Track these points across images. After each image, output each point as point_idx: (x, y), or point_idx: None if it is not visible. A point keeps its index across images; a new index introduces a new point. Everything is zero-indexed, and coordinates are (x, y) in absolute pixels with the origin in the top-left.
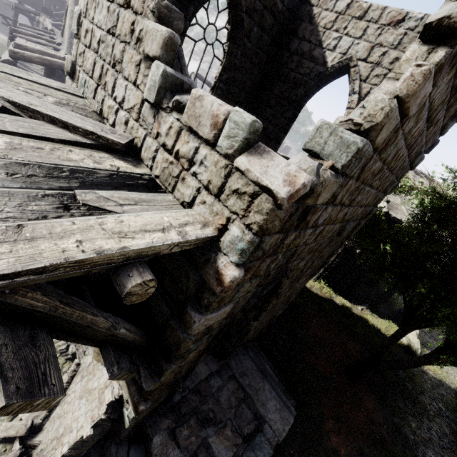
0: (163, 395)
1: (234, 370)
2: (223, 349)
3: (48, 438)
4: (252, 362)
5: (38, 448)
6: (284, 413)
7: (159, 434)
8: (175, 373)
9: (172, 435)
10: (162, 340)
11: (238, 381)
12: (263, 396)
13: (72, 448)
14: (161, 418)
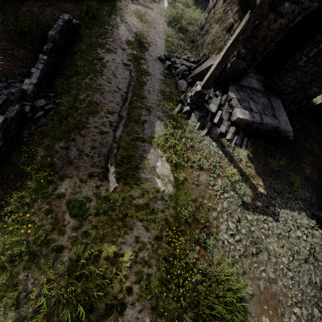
0: (245, 63)
1: (270, 97)
2: (272, 80)
3: (196, 71)
4: (281, 103)
5: (191, 73)
6: (288, 125)
7: (232, 87)
8: (264, 35)
9: (237, 90)
10: (274, 1)
11: (270, 102)
12: (280, 113)
13: (206, 69)
14: (234, 85)
